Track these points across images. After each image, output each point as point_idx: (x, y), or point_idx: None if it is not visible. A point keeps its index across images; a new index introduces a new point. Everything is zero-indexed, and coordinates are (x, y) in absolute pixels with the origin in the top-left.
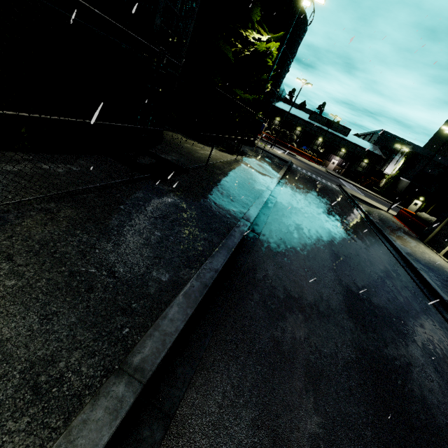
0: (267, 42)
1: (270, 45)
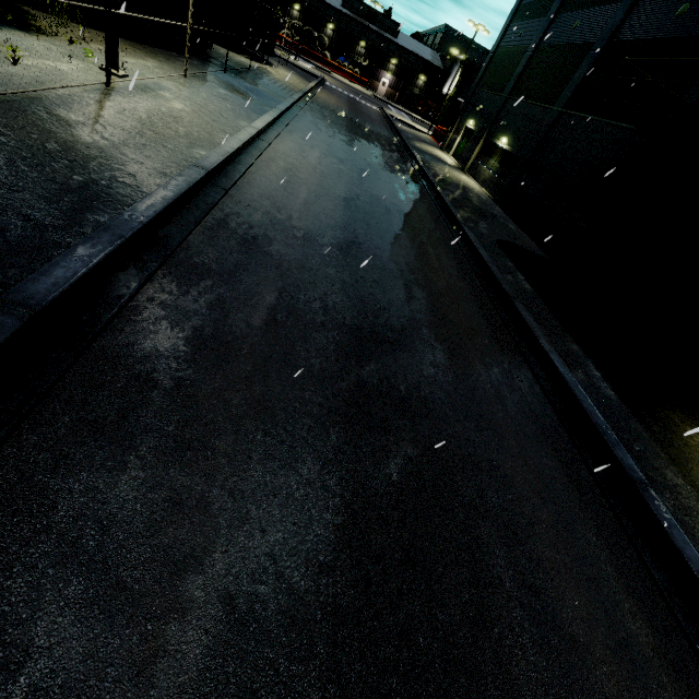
0: None
1: None
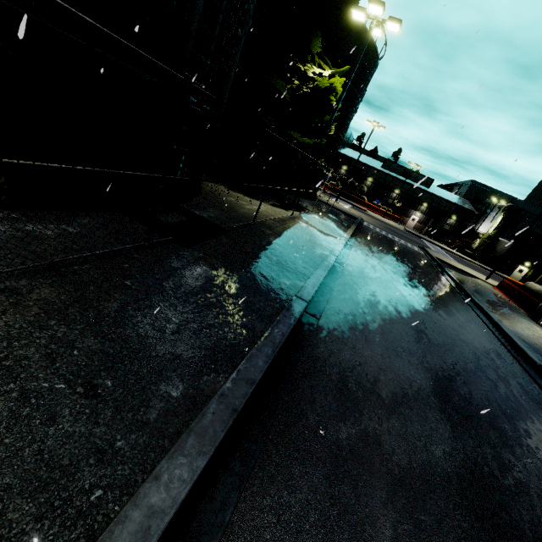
0: (330, 78)
1: (334, 80)
